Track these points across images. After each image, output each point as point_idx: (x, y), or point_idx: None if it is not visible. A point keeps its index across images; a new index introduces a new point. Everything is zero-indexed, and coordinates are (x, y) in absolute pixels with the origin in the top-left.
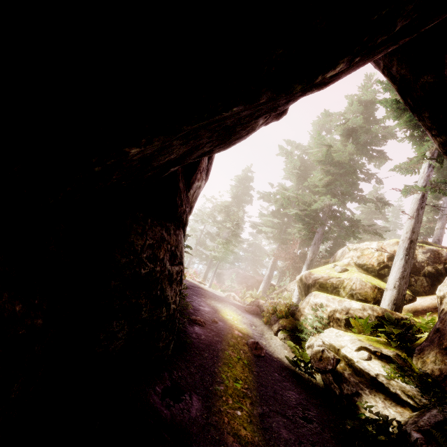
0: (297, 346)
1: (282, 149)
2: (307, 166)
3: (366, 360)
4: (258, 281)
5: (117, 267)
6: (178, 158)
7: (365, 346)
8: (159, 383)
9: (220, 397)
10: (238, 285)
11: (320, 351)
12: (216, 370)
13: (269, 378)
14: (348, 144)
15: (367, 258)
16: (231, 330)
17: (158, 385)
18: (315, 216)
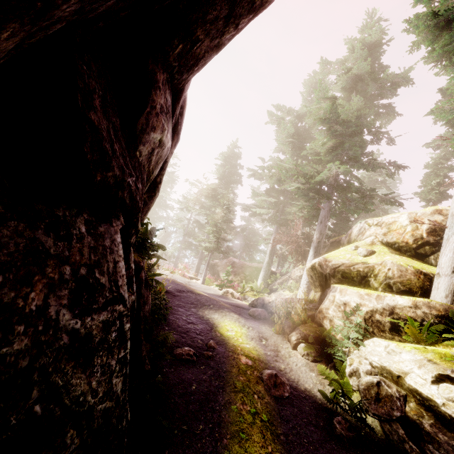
0: (333, 372)
1: (272, 115)
2: (302, 134)
3: None
4: (257, 269)
5: None
6: None
7: (446, 373)
8: None
9: None
10: (235, 276)
11: (375, 385)
12: None
13: (305, 441)
14: (353, 98)
15: (396, 234)
16: (236, 359)
17: None
18: (319, 190)
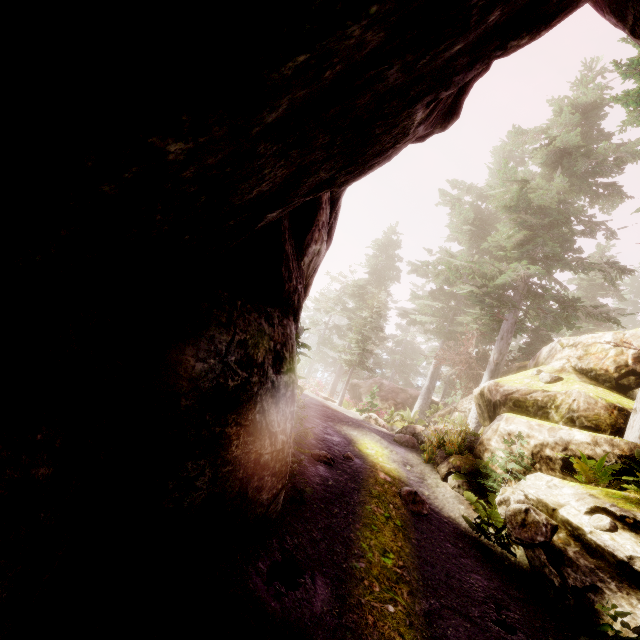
0: (482, 501)
1: (444, 194)
2: (486, 219)
3: (607, 530)
4: (412, 396)
5: (190, 378)
6: (276, 192)
7: (604, 506)
8: (264, 557)
9: (359, 581)
10: (382, 402)
11: (523, 511)
12: (353, 536)
13: (438, 550)
14: (555, 178)
15: (595, 358)
16: (374, 472)
17: (262, 560)
18: (501, 296)
